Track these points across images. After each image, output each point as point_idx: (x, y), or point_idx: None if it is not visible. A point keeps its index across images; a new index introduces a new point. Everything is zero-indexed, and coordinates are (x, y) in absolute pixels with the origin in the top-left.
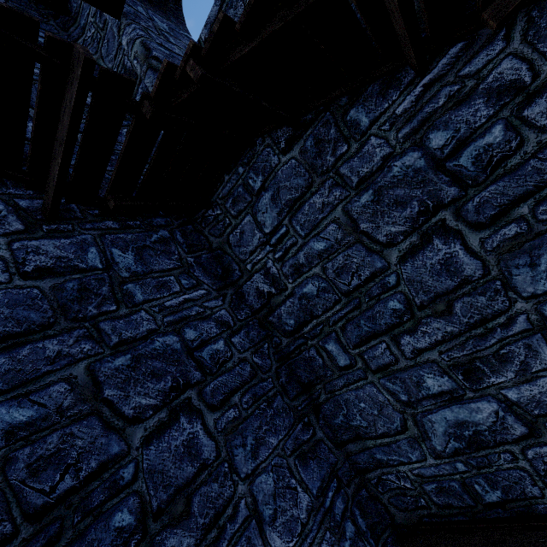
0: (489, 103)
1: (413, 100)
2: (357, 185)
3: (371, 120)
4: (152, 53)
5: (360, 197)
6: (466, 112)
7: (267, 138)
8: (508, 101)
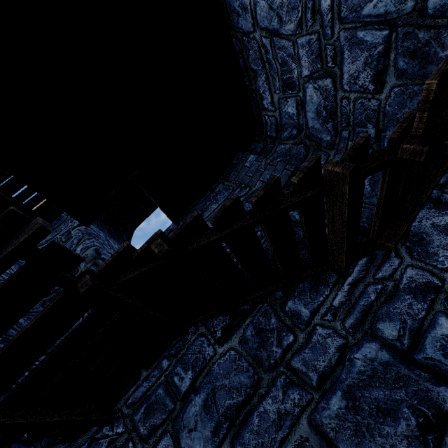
0: (417, 298)
1: (345, 294)
2: (318, 383)
3: (311, 310)
4: (101, 255)
5: (328, 402)
6: (401, 305)
7: (202, 326)
8: (433, 297)
